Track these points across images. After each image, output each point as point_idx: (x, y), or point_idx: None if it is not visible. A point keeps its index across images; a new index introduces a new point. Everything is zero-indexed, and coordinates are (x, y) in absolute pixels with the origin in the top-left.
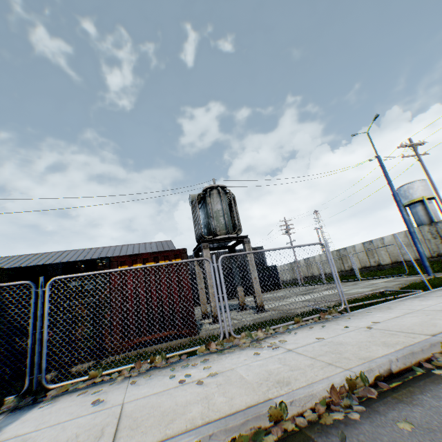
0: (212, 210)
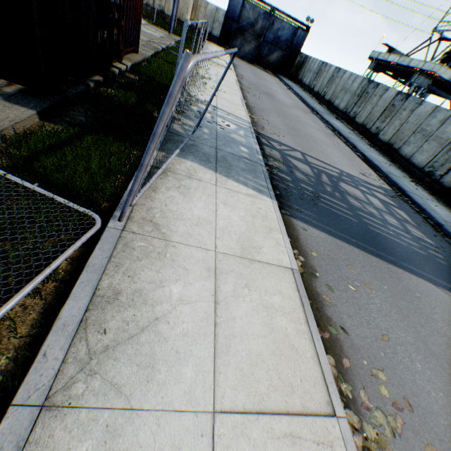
0: None
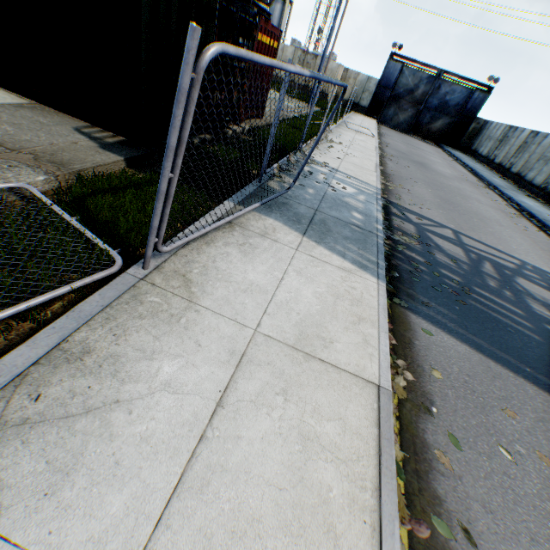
0: None
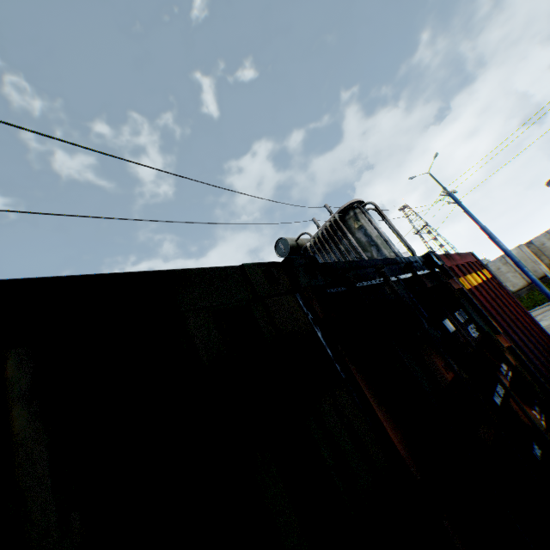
0: (371, 235)
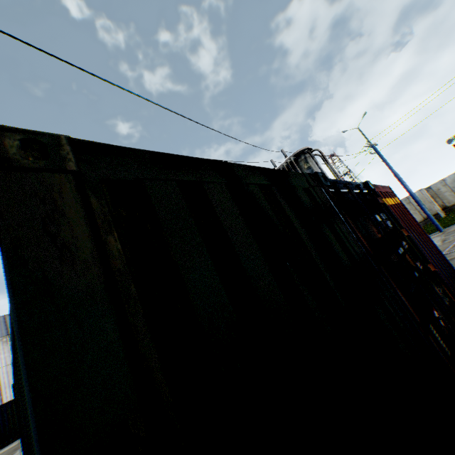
0: None
